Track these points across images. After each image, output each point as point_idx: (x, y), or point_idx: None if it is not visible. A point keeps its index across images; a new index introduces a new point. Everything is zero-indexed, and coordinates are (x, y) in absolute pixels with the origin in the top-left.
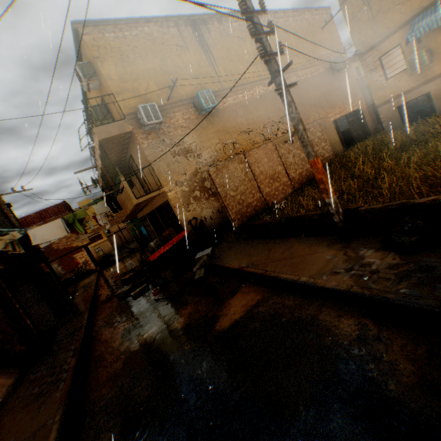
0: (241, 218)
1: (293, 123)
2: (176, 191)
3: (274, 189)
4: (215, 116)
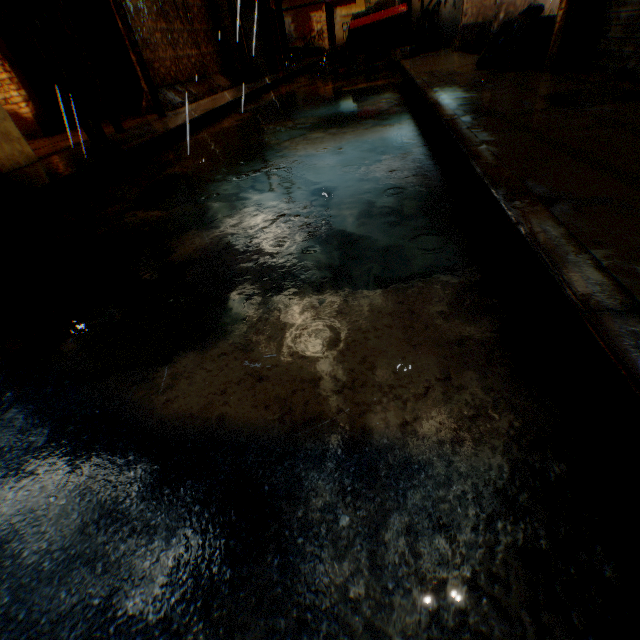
0: (476, 18)
1: None
2: None
3: None
4: None
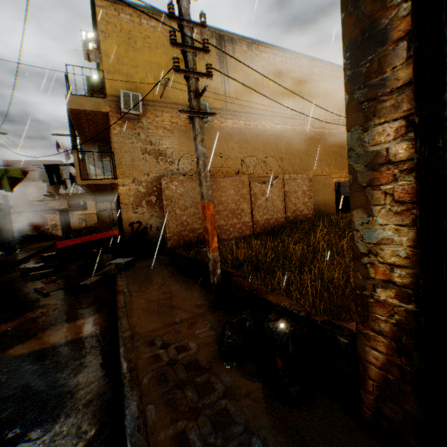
0: (178, 240)
1: (196, 155)
2: (130, 187)
3: (230, 225)
4: (206, 131)
